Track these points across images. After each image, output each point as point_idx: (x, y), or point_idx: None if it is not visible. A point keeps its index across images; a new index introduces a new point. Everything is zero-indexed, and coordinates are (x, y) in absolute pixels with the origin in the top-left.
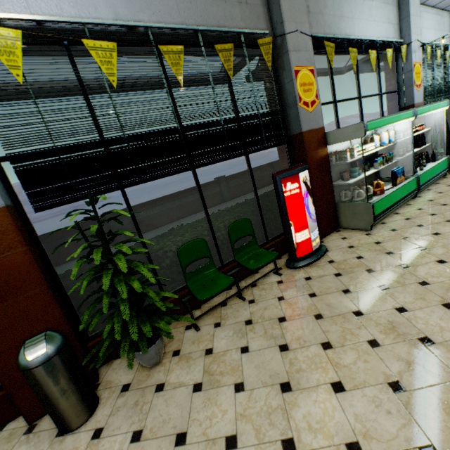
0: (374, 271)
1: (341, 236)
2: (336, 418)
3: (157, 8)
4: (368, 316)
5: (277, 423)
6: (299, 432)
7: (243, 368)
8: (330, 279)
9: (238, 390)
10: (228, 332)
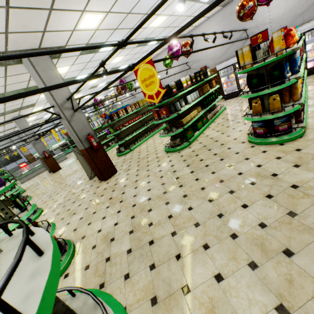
0: None
1: None
2: None
3: None
4: None
5: None
6: None
7: None
8: None
9: None
10: None
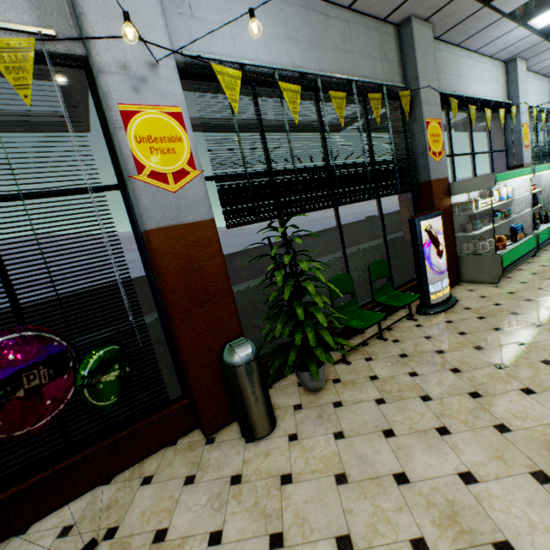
0: (519, 314)
1: (466, 289)
2: (537, 409)
3: (321, 59)
4: (531, 345)
5: (481, 416)
6: (506, 420)
7: (421, 386)
8: (475, 321)
9: (426, 400)
10: (385, 363)
